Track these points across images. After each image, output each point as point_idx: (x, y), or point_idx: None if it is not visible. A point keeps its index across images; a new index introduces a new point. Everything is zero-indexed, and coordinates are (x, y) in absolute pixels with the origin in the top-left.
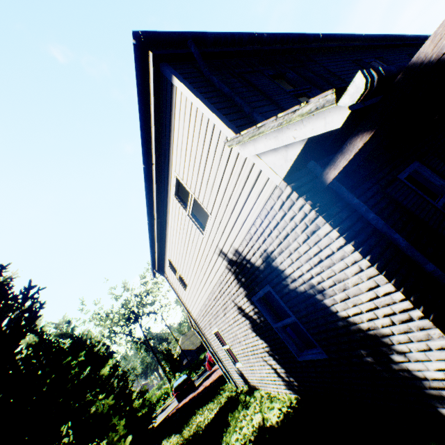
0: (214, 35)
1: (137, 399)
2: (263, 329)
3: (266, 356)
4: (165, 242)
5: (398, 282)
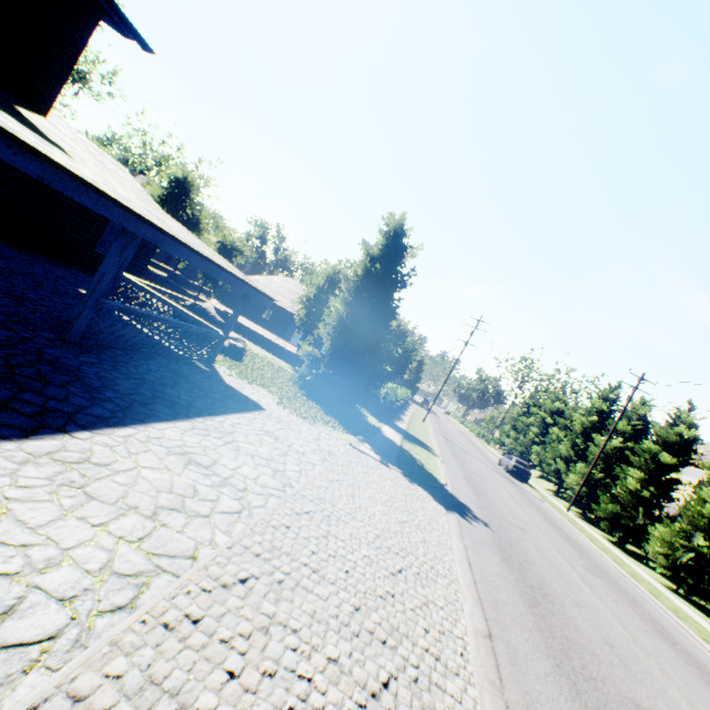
0: None
1: None
2: None
3: None
4: None
5: None
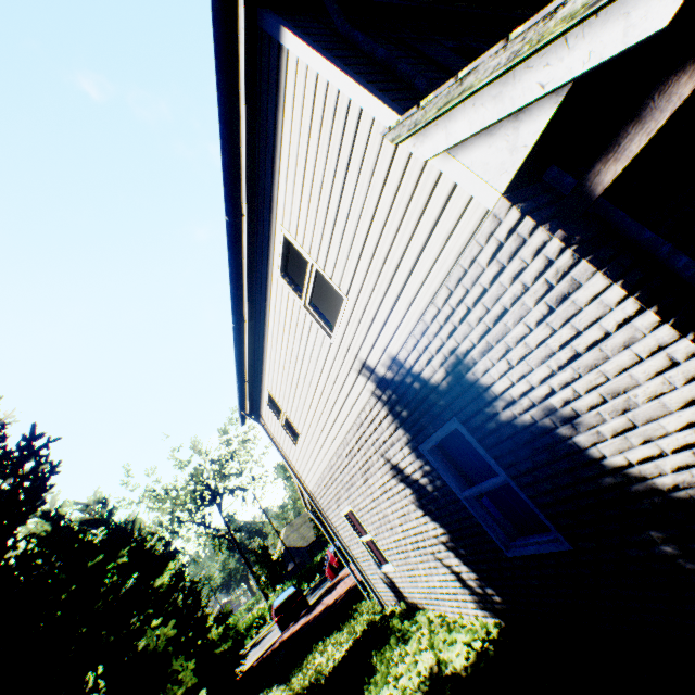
0: None
1: (215, 626)
2: (438, 502)
3: (442, 551)
4: (263, 362)
5: None
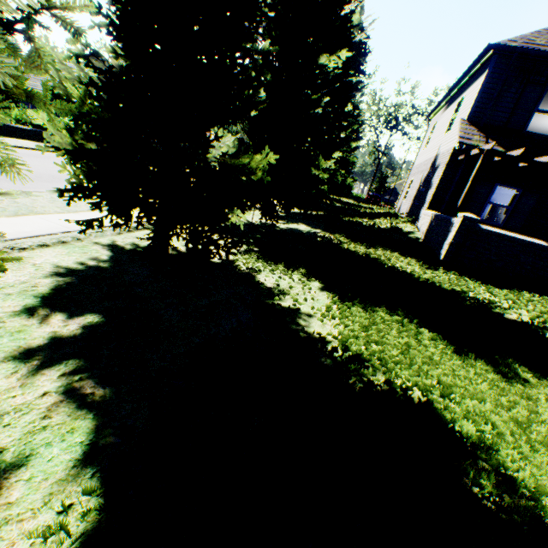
0: (537, 53)
1: None
2: (419, 188)
3: (411, 200)
4: (443, 112)
5: (436, 192)
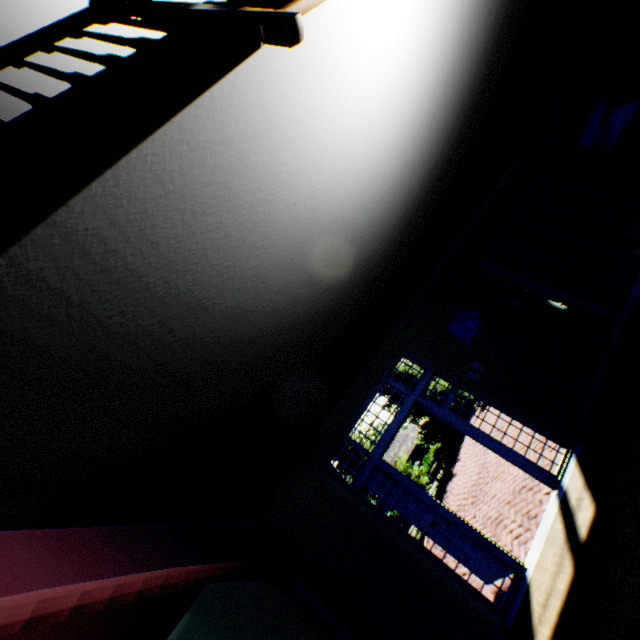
0: None
1: None
2: None
3: None
4: None
5: None
